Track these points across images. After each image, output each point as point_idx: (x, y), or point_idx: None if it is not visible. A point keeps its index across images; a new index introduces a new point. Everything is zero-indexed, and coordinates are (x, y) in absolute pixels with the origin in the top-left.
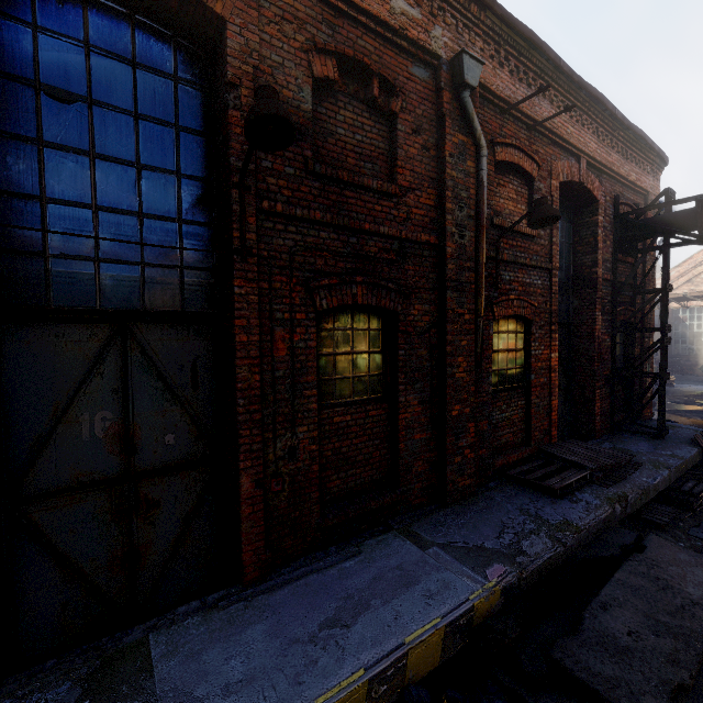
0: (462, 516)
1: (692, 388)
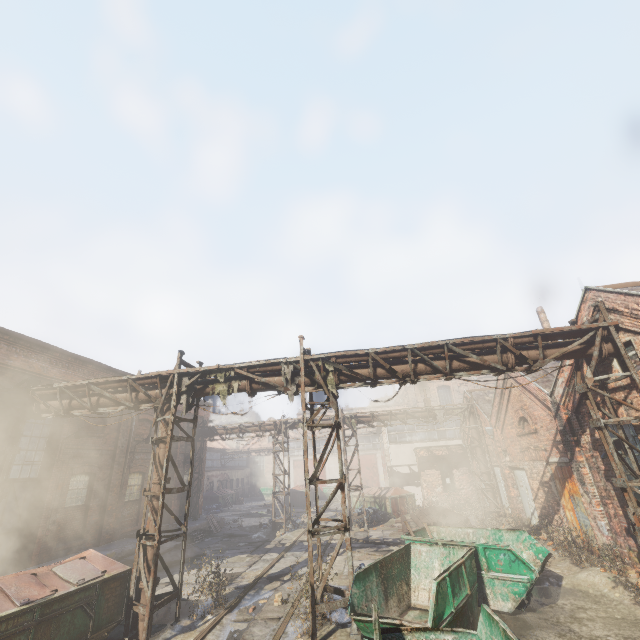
0: (106, 546)
1: (251, 503)
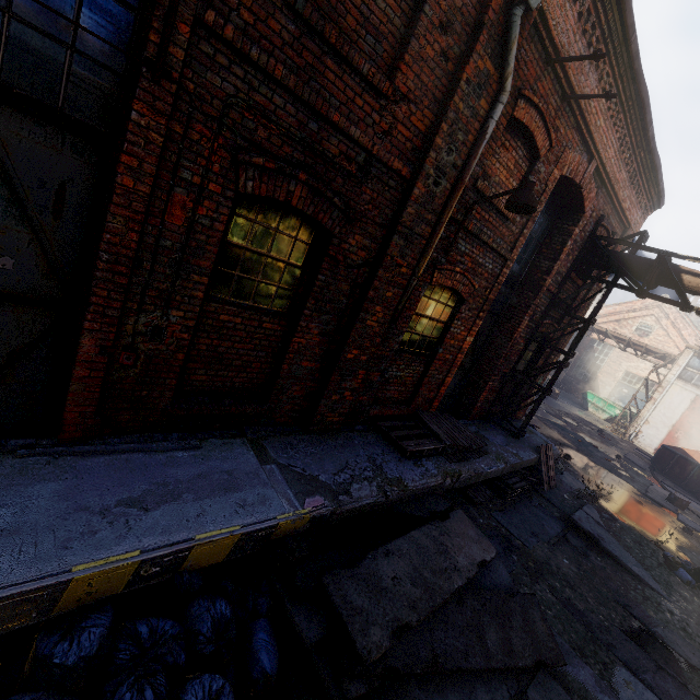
0: (316, 446)
1: (568, 406)
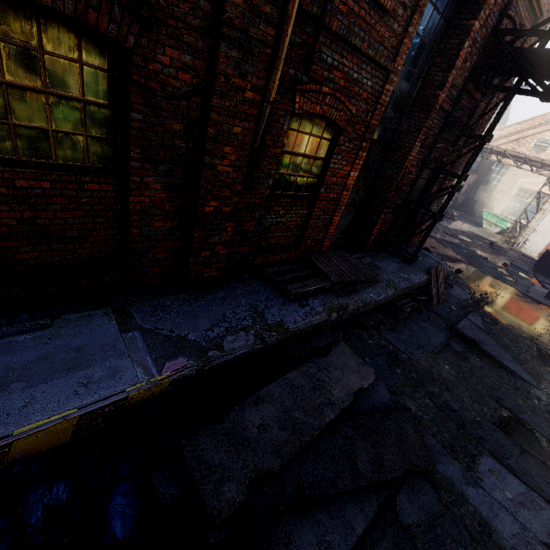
0: (191, 304)
1: (464, 225)
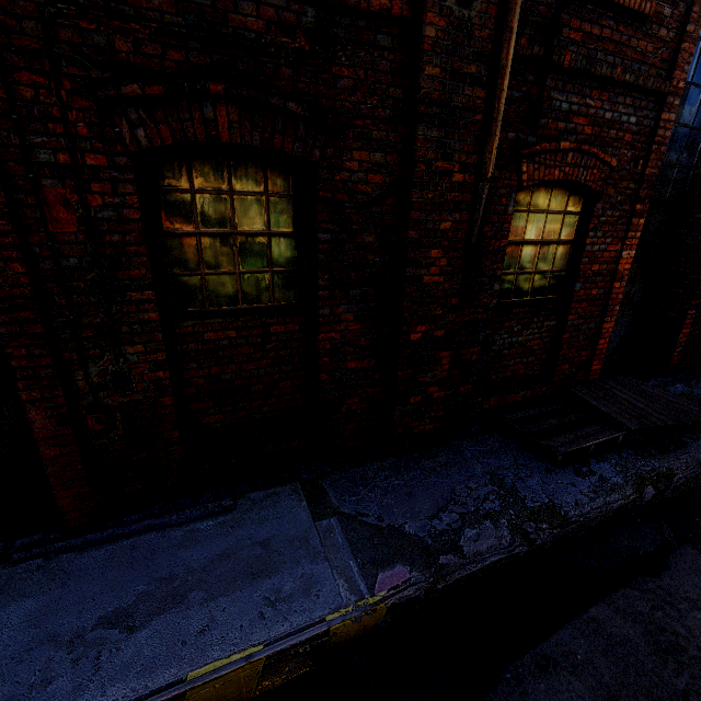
0: (401, 475)
1: None
